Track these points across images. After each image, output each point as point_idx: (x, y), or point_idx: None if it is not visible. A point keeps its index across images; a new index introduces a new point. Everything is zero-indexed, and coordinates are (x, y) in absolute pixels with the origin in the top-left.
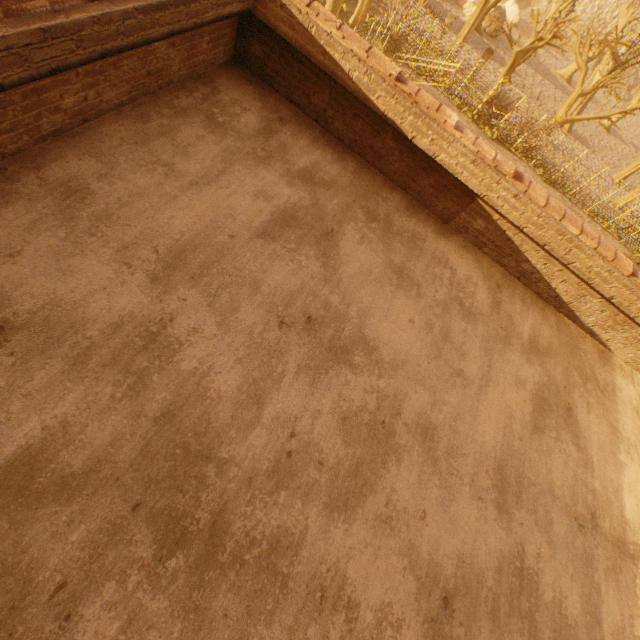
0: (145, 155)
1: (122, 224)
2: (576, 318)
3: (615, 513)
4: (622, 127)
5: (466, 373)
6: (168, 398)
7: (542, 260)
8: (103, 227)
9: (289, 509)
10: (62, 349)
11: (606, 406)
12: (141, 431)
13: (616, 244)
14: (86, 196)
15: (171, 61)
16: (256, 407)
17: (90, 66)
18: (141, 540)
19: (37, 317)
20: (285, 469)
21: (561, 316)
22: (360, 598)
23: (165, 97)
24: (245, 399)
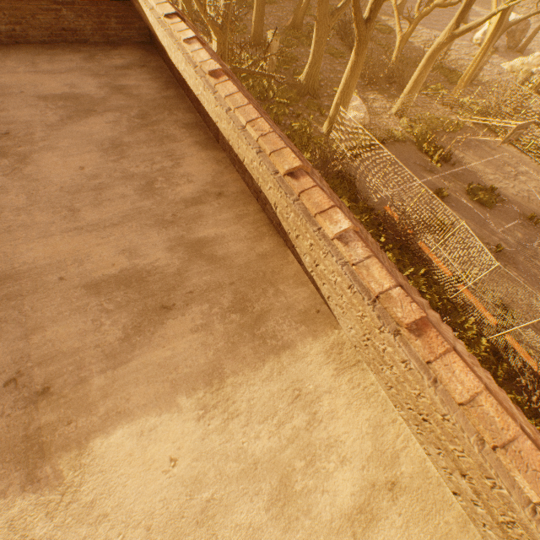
0: (29, 59)
1: None
2: (300, 258)
3: (81, 424)
4: None
5: (81, 214)
6: None
7: None
8: None
9: None
10: None
11: (239, 349)
12: None
13: None
14: None
15: (83, 27)
16: None
17: (13, 12)
18: None
19: None
20: None
21: (287, 252)
22: None
23: (78, 46)
24: None
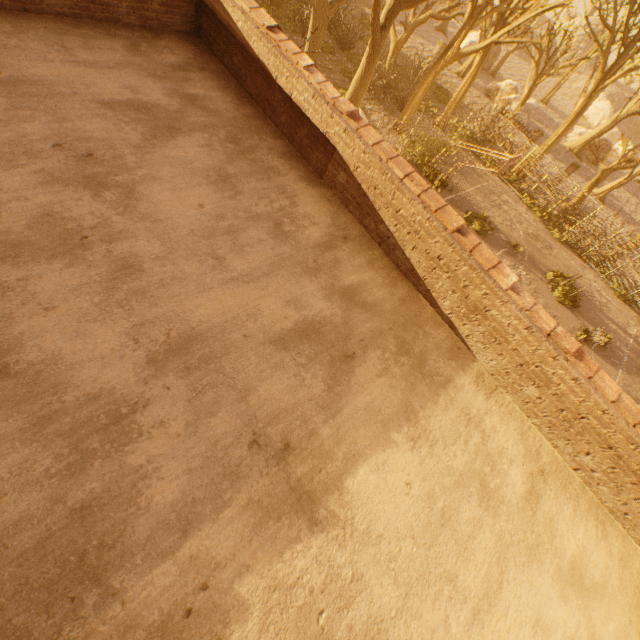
0: (54, 39)
1: None
2: (434, 301)
3: (329, 470)
4: None
5: (229, 263)
6: None
7: (393, 220)
8: None
9: None
10: None
11: (417, 387)
12: None
13: None
14: None
15: (118, 3)
16: None
17: None
18: None
19: None
20: None
21: (419, 296)
22: None
23: (108, 26)
24: None
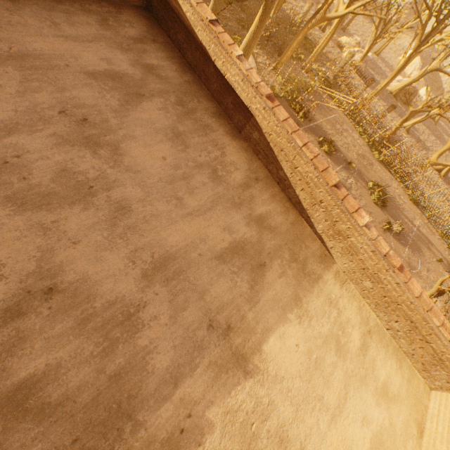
0: (45, 15)
1: (1, 30)
2: (312, 224)
3: (253, 340)
4: None
5: (185, 202)
6: None
7: (290, 170)
8: None
9: None
10: None
11: (302, 283)
12: None
13: None
14: None
15: None
16: (6, 133)
17: None
18: None
19: None
20: None
21: (302, 220)
22: None
23: (83, 2)
24: (2, 127)
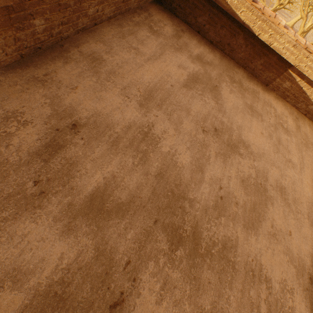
0: (124, 43)
1: (120, 76)
2: None
3: None
4: None
5: (292, 161)
6: (159, 166)
7: None
8: (112, 77)
9: (227, 227)
10: (105, 137)
11: None
12: (150, 182)
13: None
14: (101, 62)
15: None
16: (200, 173)
17: None
18: (161, 240)
19: (90, 120)
20: (221, 206)
21: None
22: (270, 276)
23: (128, 16)
24: (194, 168)
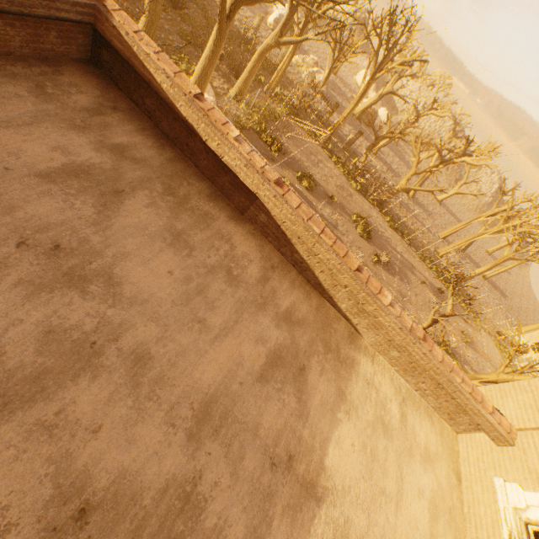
0: None
1: None
2: (335, 304)
3: (315, 459)
4: (450, 203)
5: (209, 322)
6: None
7: (306, 252)
8: None
9: None
10: None
11: (340, 373)
12: None
13: (436, 280)
14: None
15: (10, 37)
16: None
17: None
18: None
19: None
20: None
21: (324, 300)
22: None
23: None
24: None
